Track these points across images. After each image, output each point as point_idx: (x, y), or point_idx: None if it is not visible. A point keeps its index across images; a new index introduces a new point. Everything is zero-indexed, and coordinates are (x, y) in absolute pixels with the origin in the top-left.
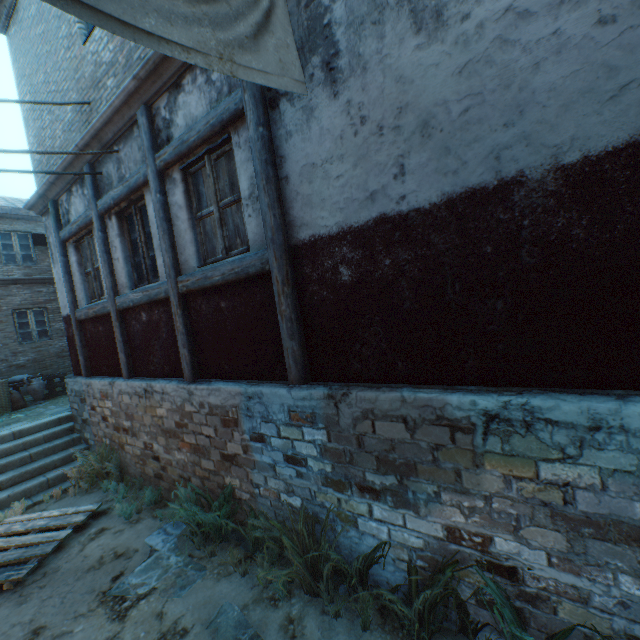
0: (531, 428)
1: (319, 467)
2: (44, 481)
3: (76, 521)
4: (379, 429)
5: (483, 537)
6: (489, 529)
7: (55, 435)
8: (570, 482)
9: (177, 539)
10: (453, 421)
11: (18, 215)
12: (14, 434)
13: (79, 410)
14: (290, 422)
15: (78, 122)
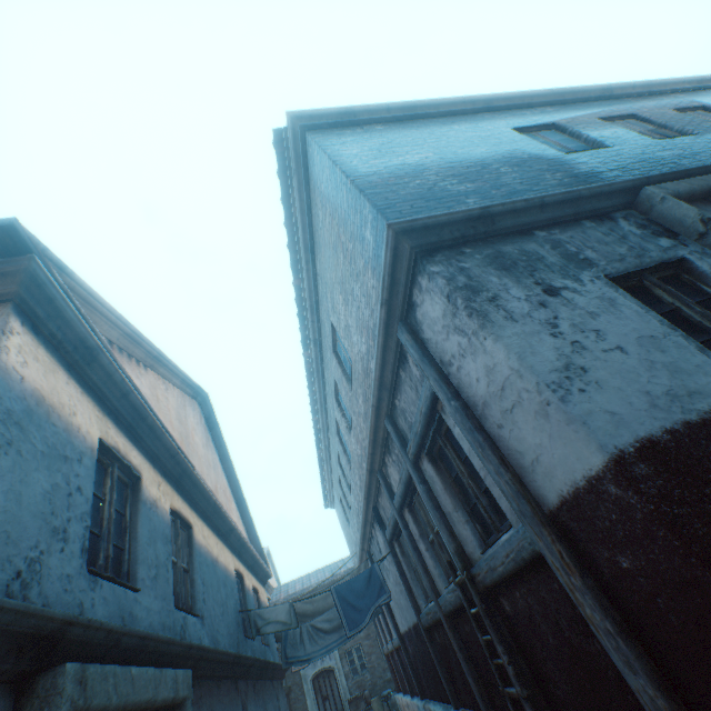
0: None
1: None
2: None
3: None
4: None
5: None
6: None
7: None
8: None
9: None
10: None
11: None
12: None
13: None
14: None
15: (357, 556)
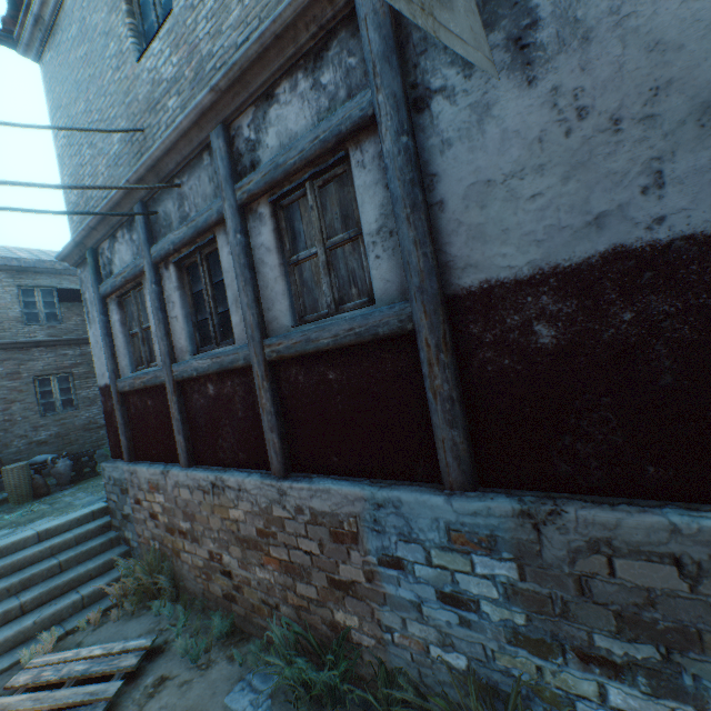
0: None
1: (501, 616)
2: (78, 599)
3: (126, 666)
4: (622, 570)
5: None
6: None
7: (88, 534)
8: None
9: (270, 700)
10: None
11: (42, 268)
12: (39, 535)
13: (118, 502)
14: (449, 545)
15: (127, 154)
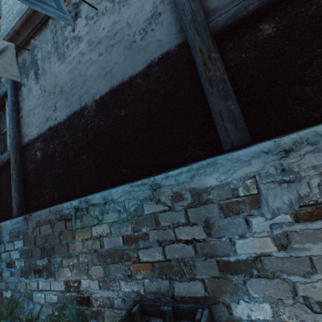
0: (88, 210)
1: (20, 265)
2: None
3: None
4: (42, 230)
5: (78, 282)
6: (79, 275)
7: None
8: (102, 234)
9: None
10: (66, 216)
11: None
12: None
13: None
14: (10, 240)
15: None
